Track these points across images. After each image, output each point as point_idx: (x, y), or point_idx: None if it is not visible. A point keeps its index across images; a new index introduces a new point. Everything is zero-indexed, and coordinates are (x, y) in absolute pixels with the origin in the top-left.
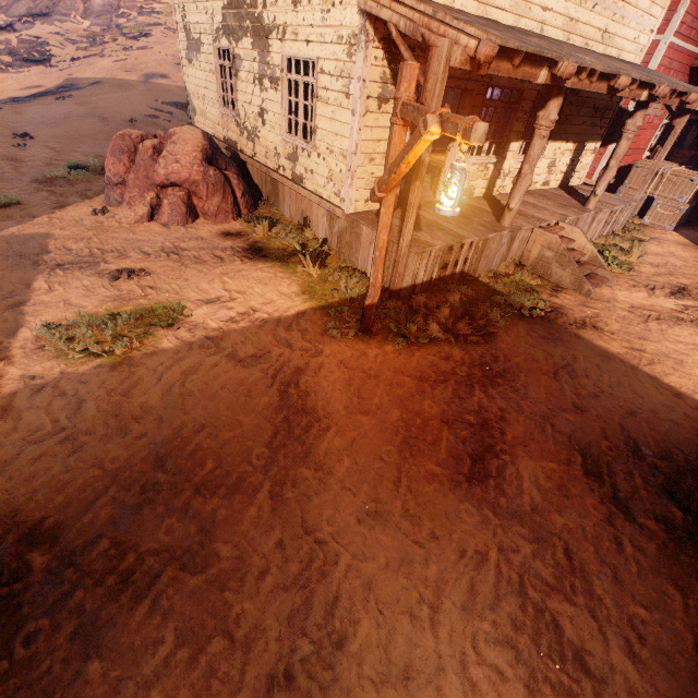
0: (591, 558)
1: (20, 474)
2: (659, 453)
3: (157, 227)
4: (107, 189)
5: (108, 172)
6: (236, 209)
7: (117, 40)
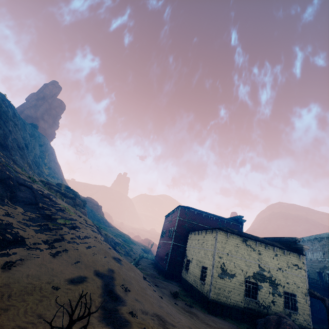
0: None
1: None
2: None
3: None
4: None
5: None
6: None
7: (63, 228)
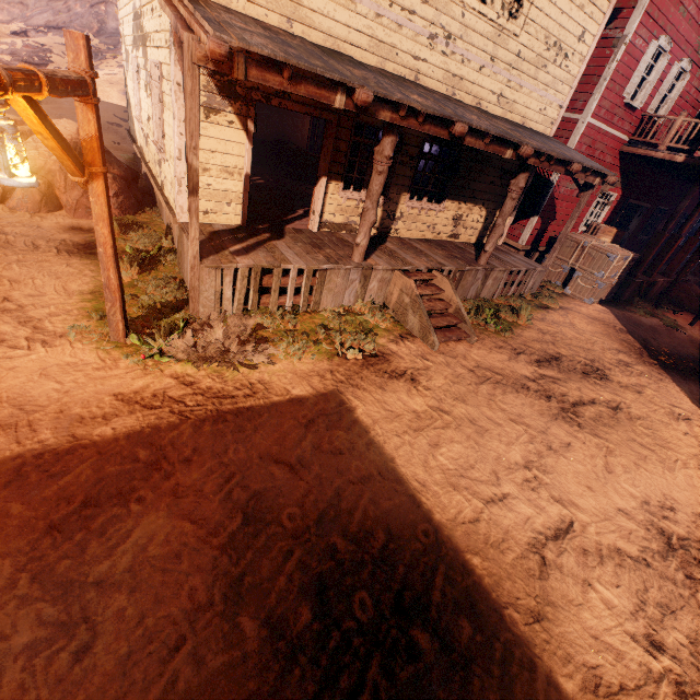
0: (108, 666)
1: None
2: (356, 532)
3: (0, 209)
4: None
5: None
6: None
7: (116, 58)
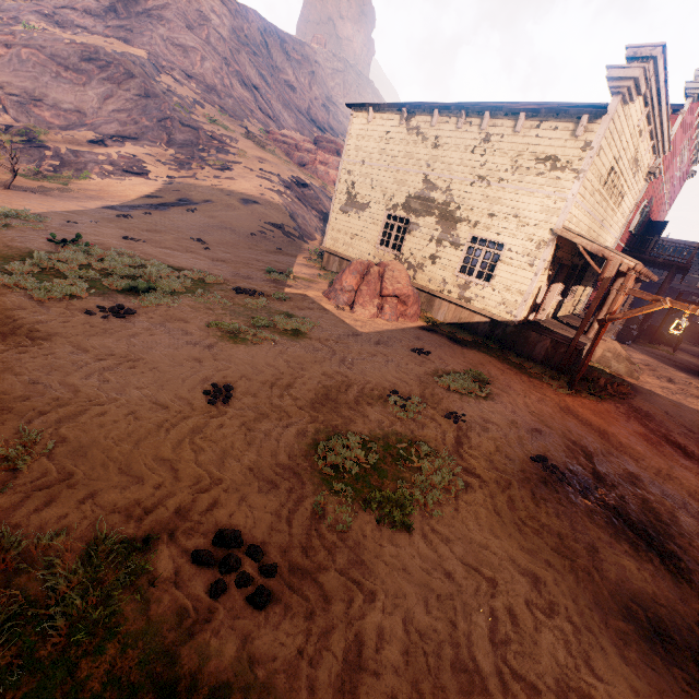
0: None
1: (532, 445)
2: None
3: (386, 322)
4: (335, 293)
5: (344, 283)
6: (419, 314)
7: (205, 169)
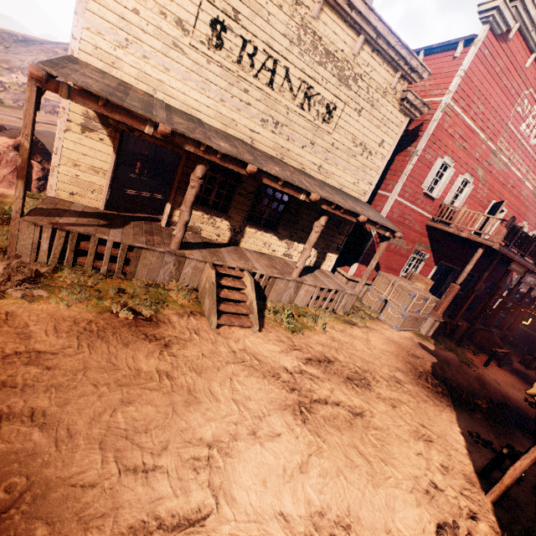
0: None
1: None
2: None
3: None
4: None
5: None
6: None
7: None
